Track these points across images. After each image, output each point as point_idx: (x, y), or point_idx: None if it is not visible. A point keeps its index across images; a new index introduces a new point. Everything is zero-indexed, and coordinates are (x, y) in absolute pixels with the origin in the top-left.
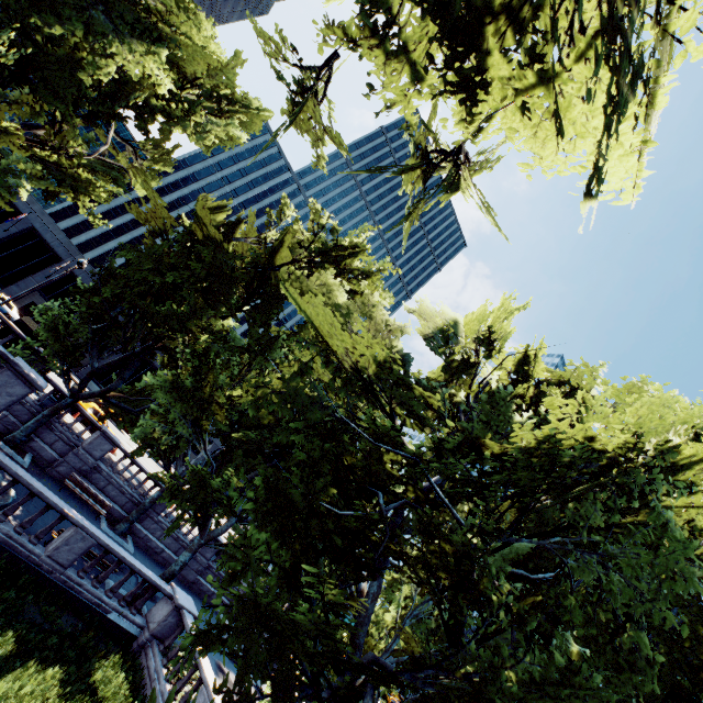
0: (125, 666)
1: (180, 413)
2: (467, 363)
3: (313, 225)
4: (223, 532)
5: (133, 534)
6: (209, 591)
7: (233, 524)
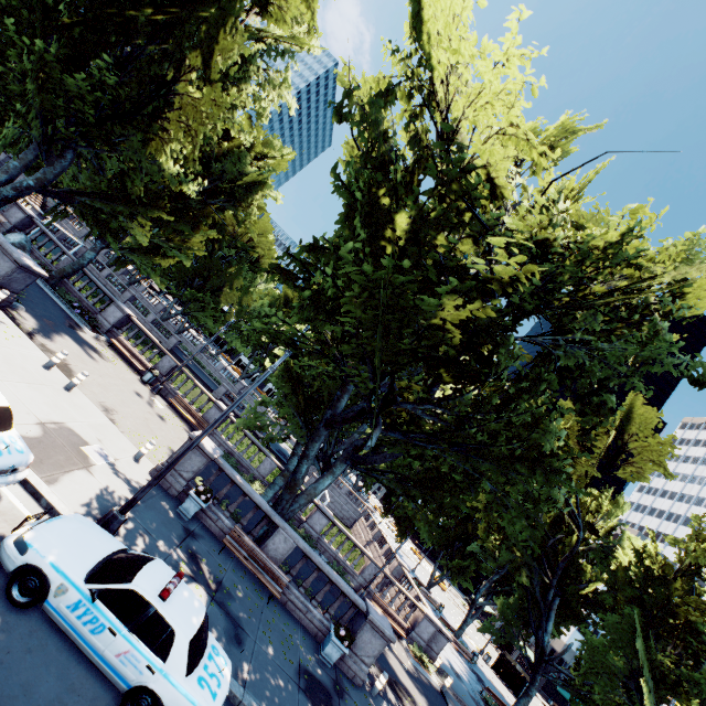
0: None
1: None
2: None
3: None
4: None
5: None
6: None
7: None
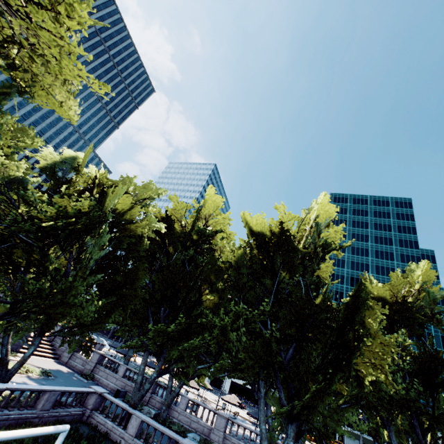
0: None
1: None
2: (69, 179)
3: None
4: None
5: None
6: None
7: None
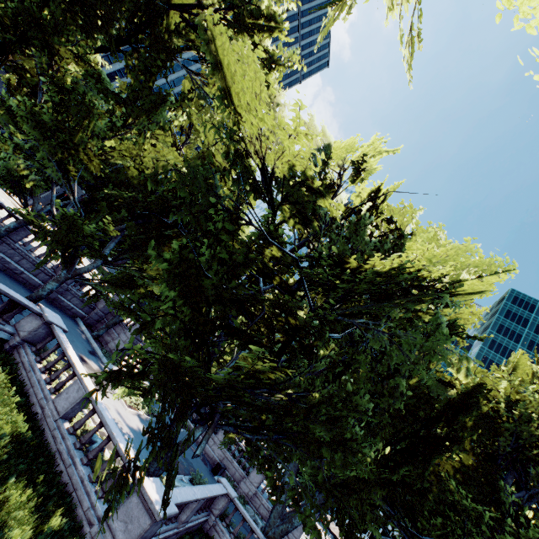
0: (0, 362)
1: (43, 153)
2: (334, 182)
3: None
4: (89, 271)
5: None
6: (68, 306)
7: (99, 266)
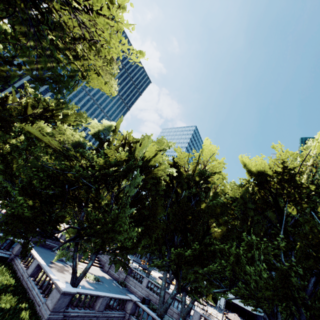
0: (4, 264)
1: (3, 179)
2: (109, 140)
3: (37, 98)
4: None
5: (2, 231)
6: (47, 244)
7: None
